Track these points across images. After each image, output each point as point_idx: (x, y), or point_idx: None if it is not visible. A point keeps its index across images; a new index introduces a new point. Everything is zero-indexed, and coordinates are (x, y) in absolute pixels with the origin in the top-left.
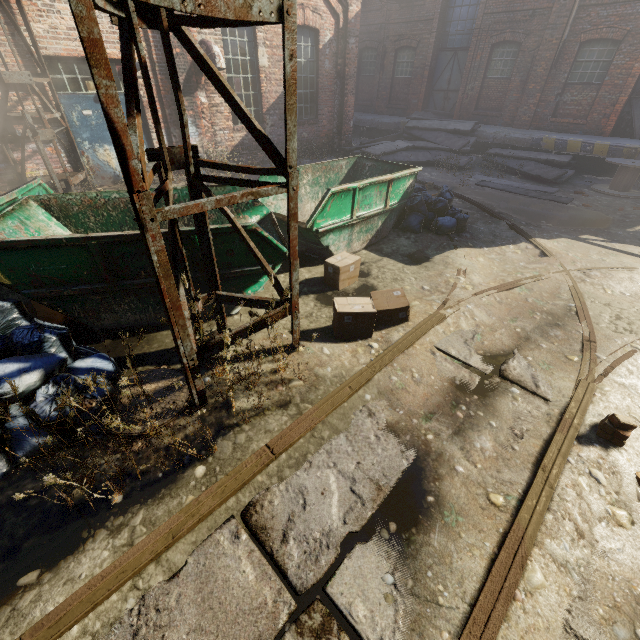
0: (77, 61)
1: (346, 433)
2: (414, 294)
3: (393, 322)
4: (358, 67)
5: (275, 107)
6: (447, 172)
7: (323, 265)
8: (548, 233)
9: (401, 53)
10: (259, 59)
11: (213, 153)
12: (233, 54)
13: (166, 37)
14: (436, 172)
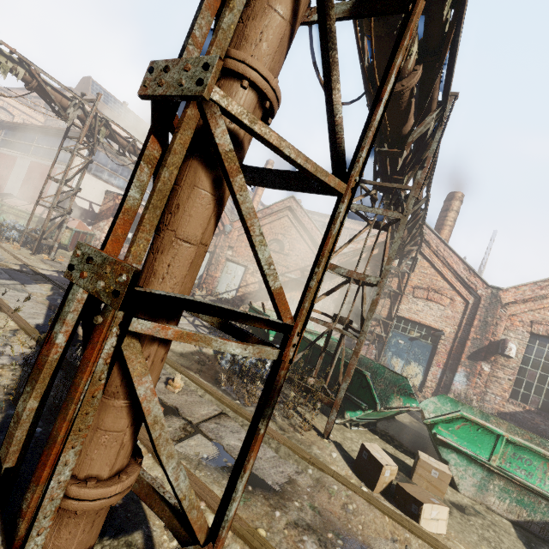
0: (412, 322)
1: (278, 456)
2: None
3: (406, 510)
4: None
5: None
6: None
7: None
8: None
9: None
10: None
11: (474, 403)
12: (536, 356)
13: (358, 287)
14: None
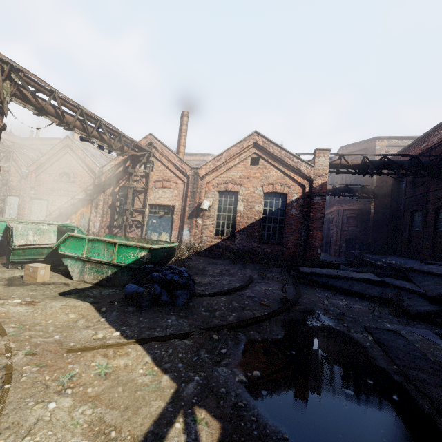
0: (159, 206)
1: None
2: (6, 294)
3: None
4: (409, 224)
5: (245, 230)
6: (381, 311)
7: (66, 278)
8: (190, 369)
9: (441, 211)
10: (238, 207)
11: (197, 245)
12: (224, 205)
13: None
14: (366, 307)
